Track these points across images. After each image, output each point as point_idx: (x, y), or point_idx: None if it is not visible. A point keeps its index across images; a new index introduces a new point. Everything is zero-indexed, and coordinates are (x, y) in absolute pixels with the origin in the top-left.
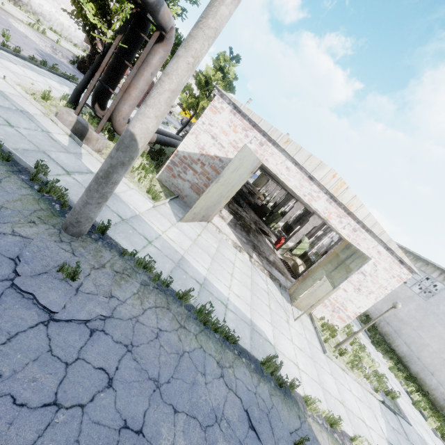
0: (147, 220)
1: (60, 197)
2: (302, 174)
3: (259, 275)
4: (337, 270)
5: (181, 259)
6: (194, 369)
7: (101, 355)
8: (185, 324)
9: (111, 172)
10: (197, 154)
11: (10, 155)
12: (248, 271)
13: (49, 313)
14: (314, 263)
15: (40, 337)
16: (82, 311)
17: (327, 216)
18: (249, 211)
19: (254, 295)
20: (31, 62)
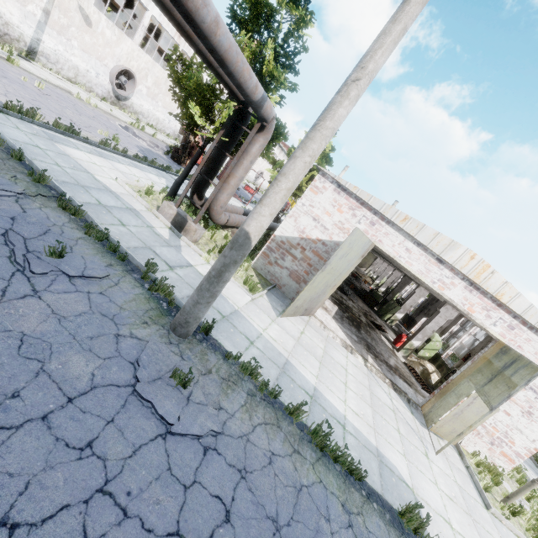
0: (246, 316)
1: (167, 294)
2: (428, 256)
3: (378, 386)
4: (492, 383)
5: (285, 363)
6: (315, 511)
7: (216, 480)
8: (299, 448)
9: (223, 271)
10: (296, 238)
11: (124, 254)
12: (365, 380)
13: (166, 425)
14: (453, 370)
15: (160, 452)
16: (195, 424)
17: (468, 308)
18: (356, 299)
19: (376, 413)
20: (135, 159)
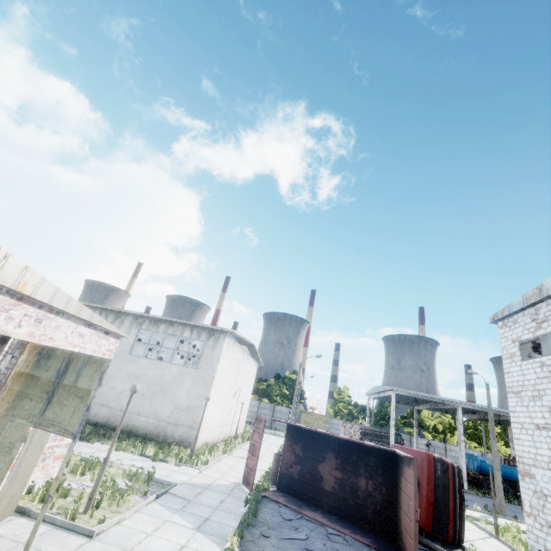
0: None
1: None
2: None
3: None
4: (56, 403)
5: None
6: None
7: None
8: None
9: None
10: None
11: None
12: None
13: None
14: None
15: None
16: None
17: None
18: None
19: None
20: None
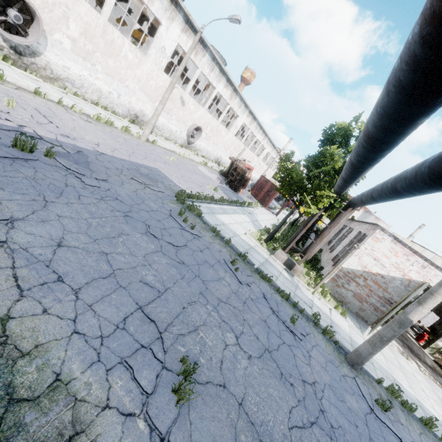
0: (355, 340)
1: (331, 336)
2: None
3: (436, 389)
4: None
5: (394, 379)
6: None
7: None
8: None
9: (392, 338)
10: (359, 270)
11: (297, 306)
12: (428, 384)
13: (397, 438)
14: None
15: None
16: (404, 437)
17: None
18: None
19: None
20: (230, 205)
